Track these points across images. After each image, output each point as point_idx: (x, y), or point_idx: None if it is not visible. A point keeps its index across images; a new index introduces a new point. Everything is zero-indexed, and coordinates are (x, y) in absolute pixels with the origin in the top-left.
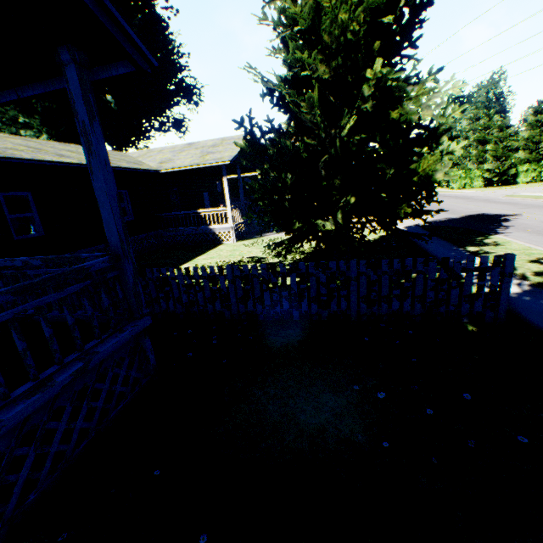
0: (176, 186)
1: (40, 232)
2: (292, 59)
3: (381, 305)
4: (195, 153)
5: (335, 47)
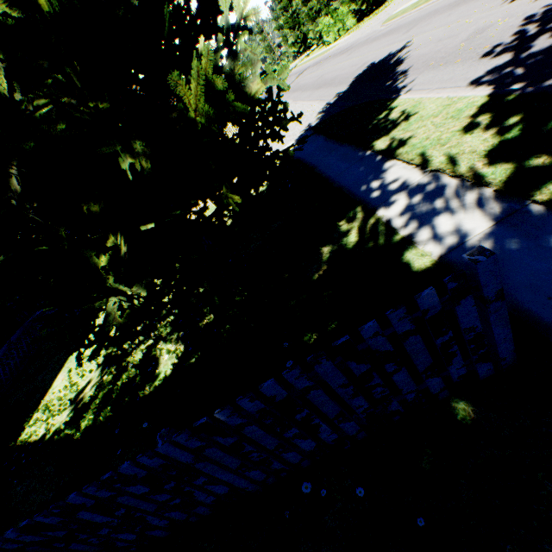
0: None
1: None
2: None
3: (281, 456)
4: None
5: None
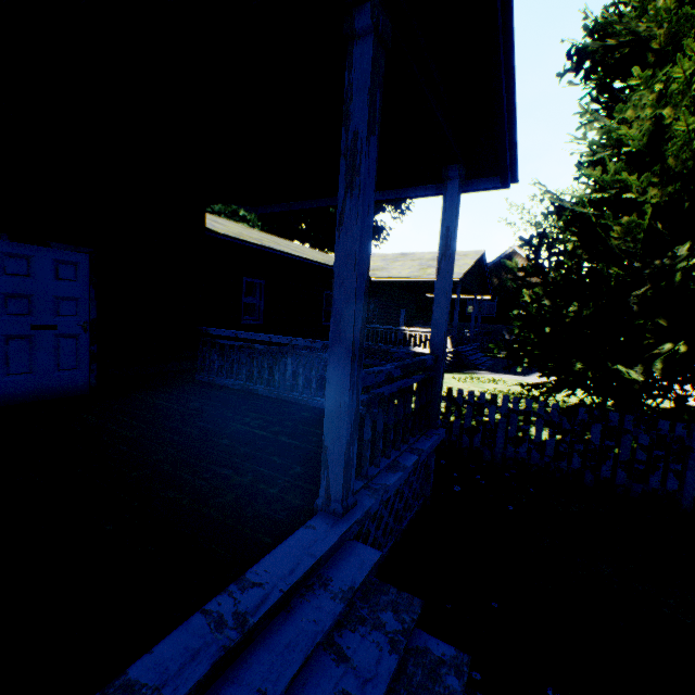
0: (377, 296)
1: (260, 321)
2: (608, 180)
3: None
4: (412, 265)
5: (677, 170)
